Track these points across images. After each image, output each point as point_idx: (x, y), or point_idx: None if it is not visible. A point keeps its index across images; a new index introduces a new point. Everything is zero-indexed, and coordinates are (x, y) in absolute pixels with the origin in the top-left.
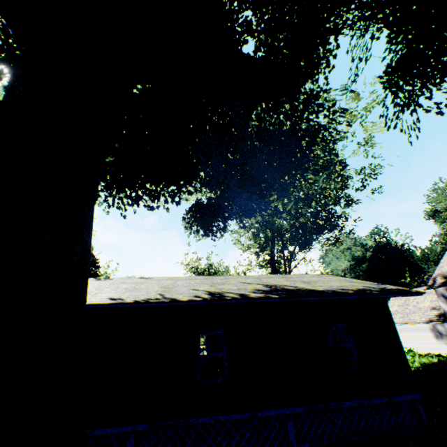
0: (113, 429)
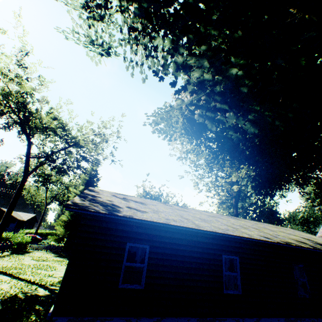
0: (269, 319)
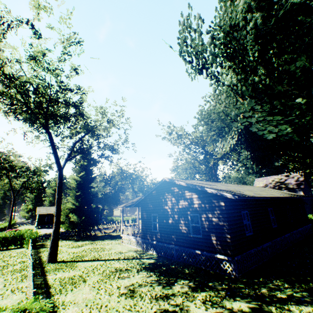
0: (286, 235)
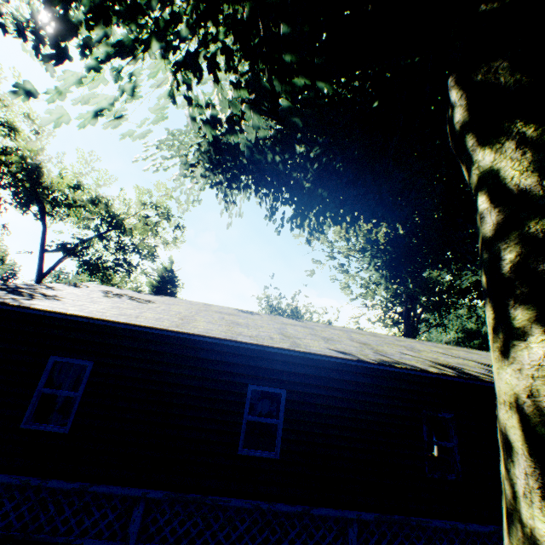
0: (335, 511)
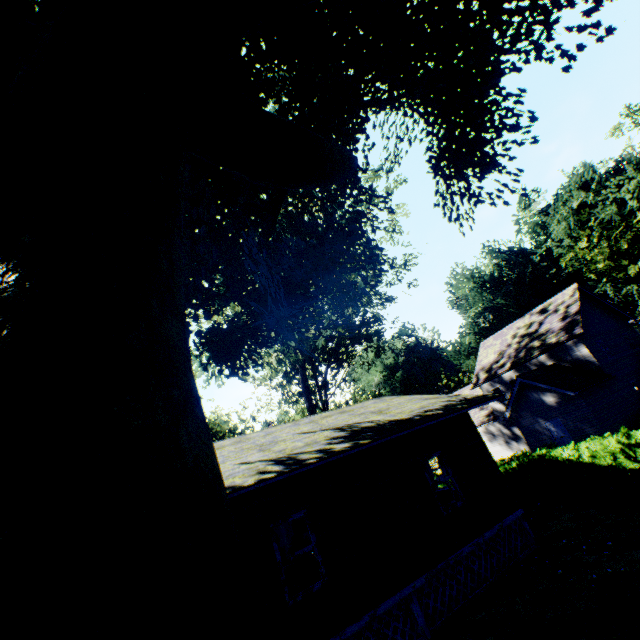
0: None
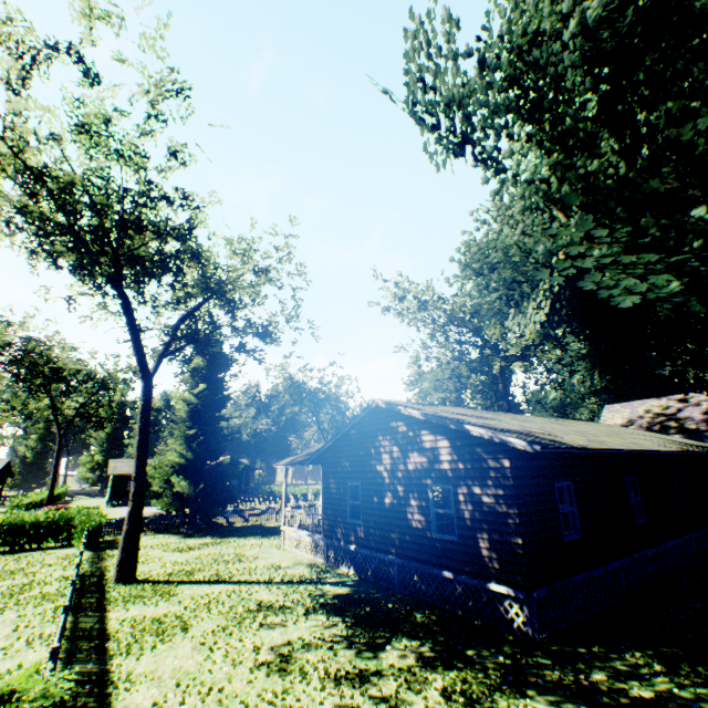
0: (671, 543)
